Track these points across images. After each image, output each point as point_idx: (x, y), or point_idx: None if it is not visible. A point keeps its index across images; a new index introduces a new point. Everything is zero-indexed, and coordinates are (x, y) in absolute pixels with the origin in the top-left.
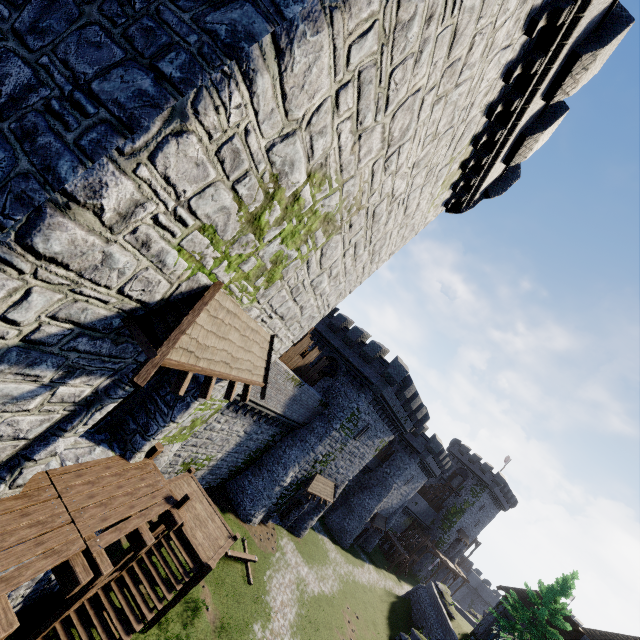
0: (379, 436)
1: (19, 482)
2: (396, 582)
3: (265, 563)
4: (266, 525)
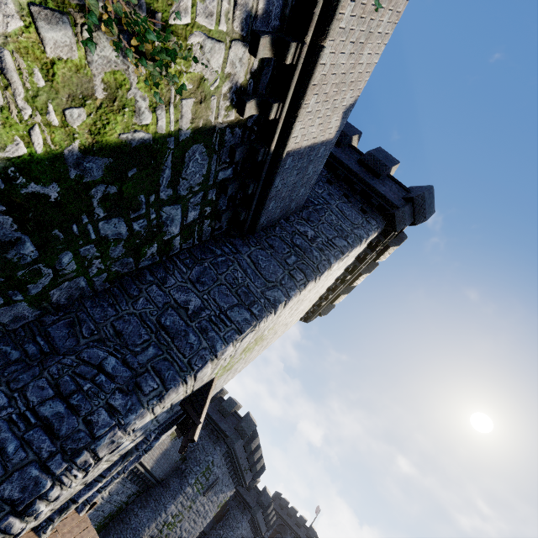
0: (223, 490)
1: (55, 525)
2: None
3: None
4: None
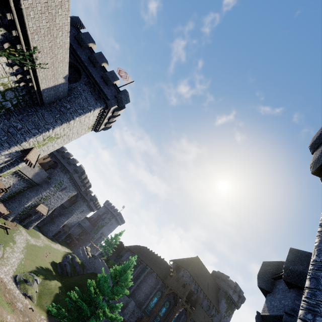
0: (70, 192)
1: None
2: (70, 251)
3: (13, 232)
4: (13, 223)
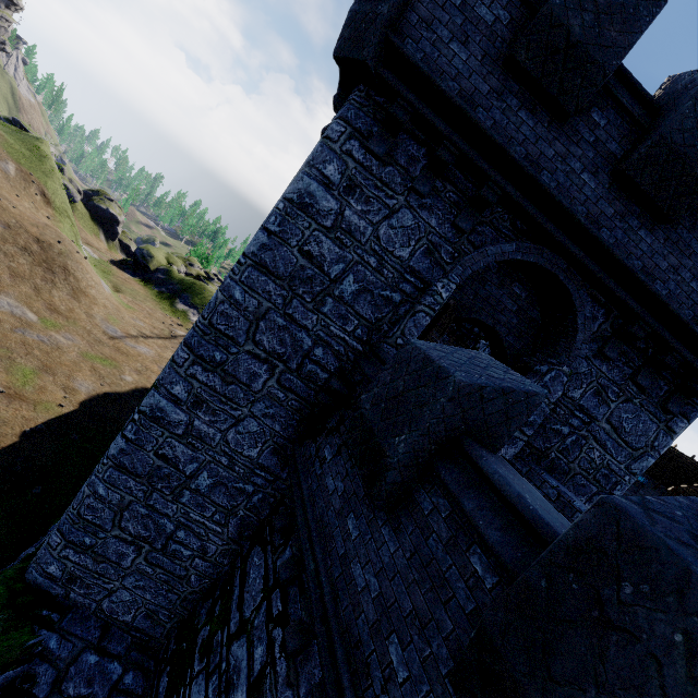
0: None
1: None
2: None
3: None
4: None
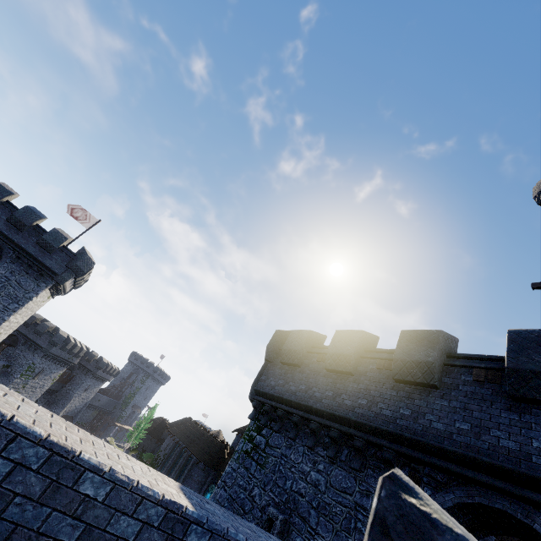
0: (54, 372)
1: None
2: None
3: None
4: None
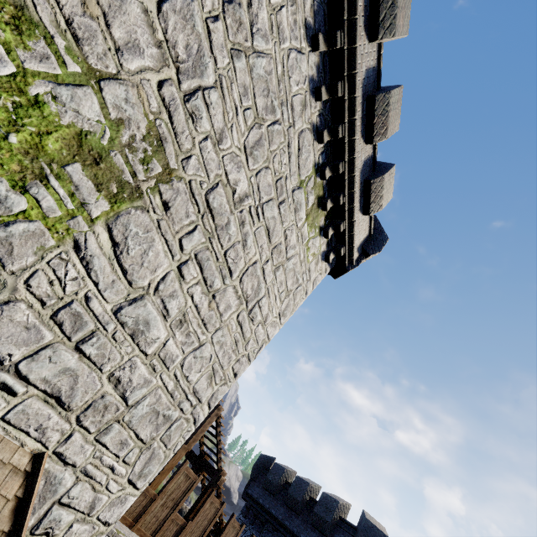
0: None
1: None
2: None
3: None
4: None
